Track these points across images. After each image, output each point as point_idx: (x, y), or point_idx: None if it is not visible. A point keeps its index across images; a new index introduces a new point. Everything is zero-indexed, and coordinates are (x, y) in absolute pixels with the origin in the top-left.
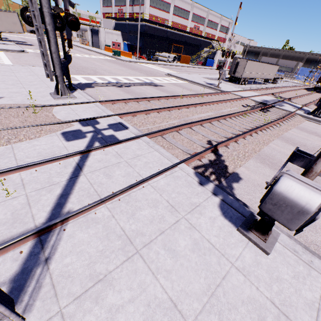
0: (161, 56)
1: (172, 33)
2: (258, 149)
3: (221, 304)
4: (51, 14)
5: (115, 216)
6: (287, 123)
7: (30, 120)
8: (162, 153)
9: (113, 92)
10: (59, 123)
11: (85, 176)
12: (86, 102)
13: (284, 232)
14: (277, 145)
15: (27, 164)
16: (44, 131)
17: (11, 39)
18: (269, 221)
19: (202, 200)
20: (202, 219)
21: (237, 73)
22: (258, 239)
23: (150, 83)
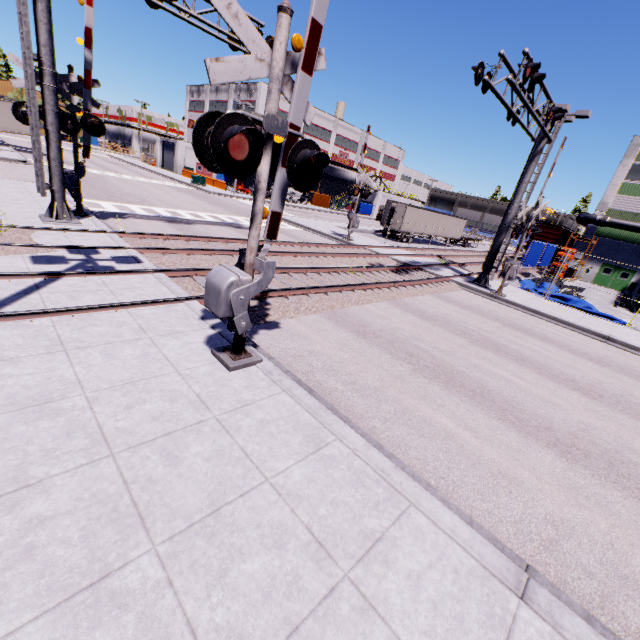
0: None
1: None
2: (339, 306)
3: (136, 388)
4: (58, 113)
5: (56, 327)
6: (423, 288)
7: None
8: (173, 289)
9: (155, 227)
10: (35, 246)
11: (40, 295)
12: (94, 230)
13: (284, 368)
14: (377, 307)
15: None
16: (5, 251)
17: (10, 143)
18: (236, 334)
19: (190, 330)
20: (174, 341)
21: (394, 224)
22: (227, 358)
23: (232, 223)
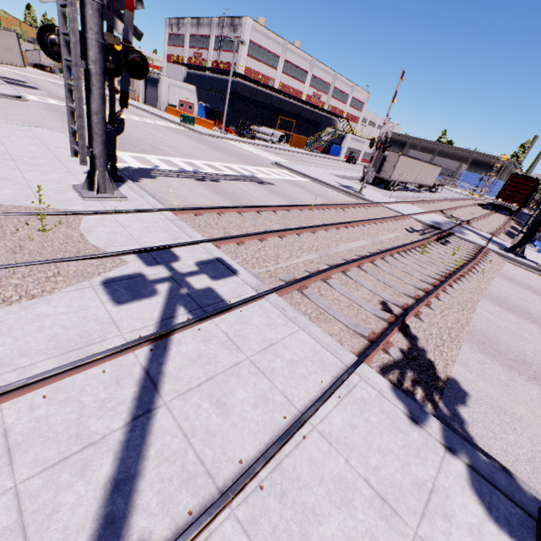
0: (260, 132)
1: (279, 100)
2: (464, 320)
3: None
4: (102, 45)
5: None
6: (484, 267)
7: (32, 246)
8: (317, 337)
9: (191, 190)
10: (97, 257)
11: (168, 411)
12: (148, 210)
13: None
14: (489, 311)
15: (23, 382)
16: (63, 276)
17: None
18: None
19: (435, 472)
20: (456, 537)
21: (384, 173)
22: None
23: (251, 176)
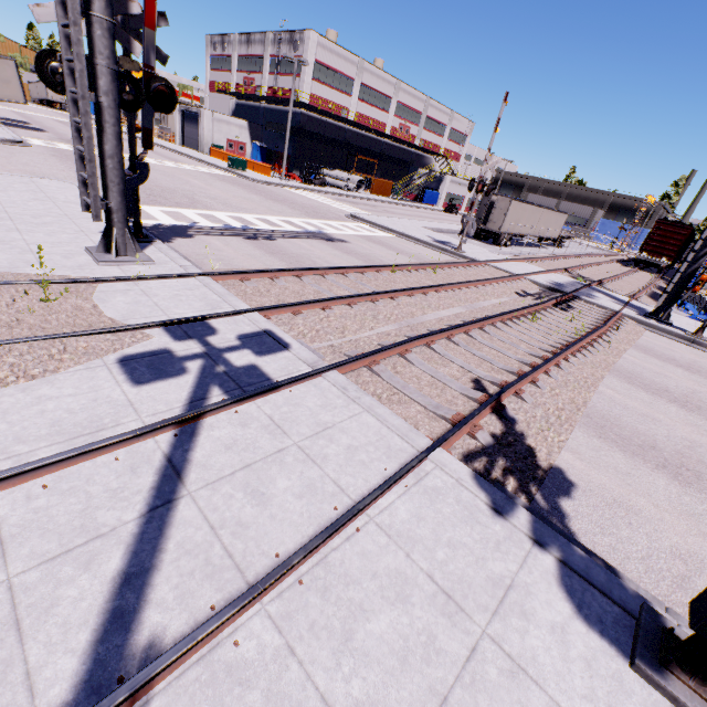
0: (332, 177)
1: (356, 135)
2: (581, 400)
3: None
4: (115, 72)
5: (296, 651)
6: (615, 337)
7: (33, 320)
8: (384, 419)
9: (238, 251)
10: (113, 331)
11: (193, 501)
12: (179, 275)
13: None
14: (615, 389)
15: (18, 469)
16: (71, 353)
17: None
18: None
19: (516, 567)
20: (534, 635)
21: (492, 223)
22: (697, 701)
23: (317, 232)
